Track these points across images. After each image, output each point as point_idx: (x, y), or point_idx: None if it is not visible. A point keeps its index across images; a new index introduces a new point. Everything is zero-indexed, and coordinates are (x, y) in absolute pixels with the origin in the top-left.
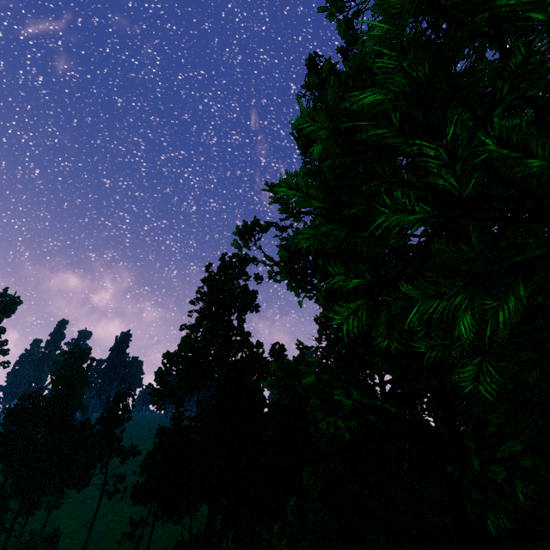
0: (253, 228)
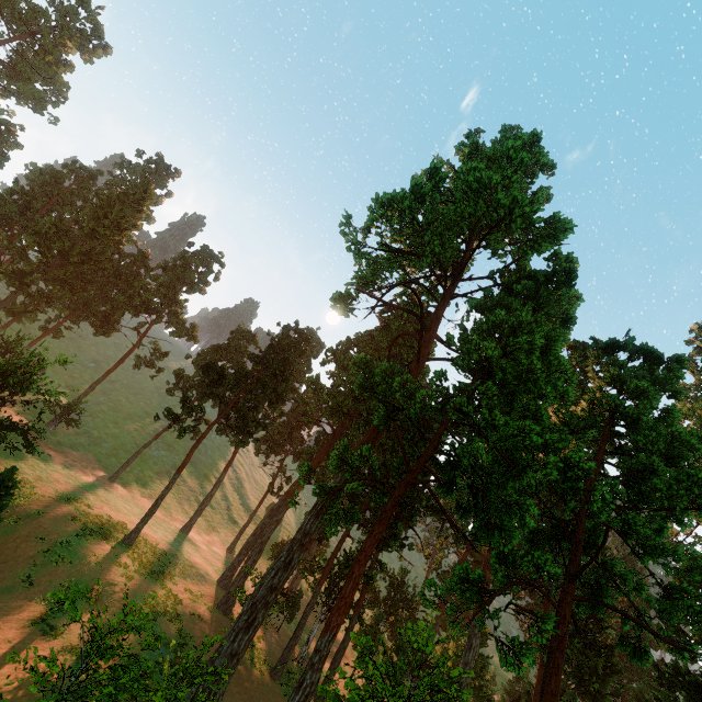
0: None
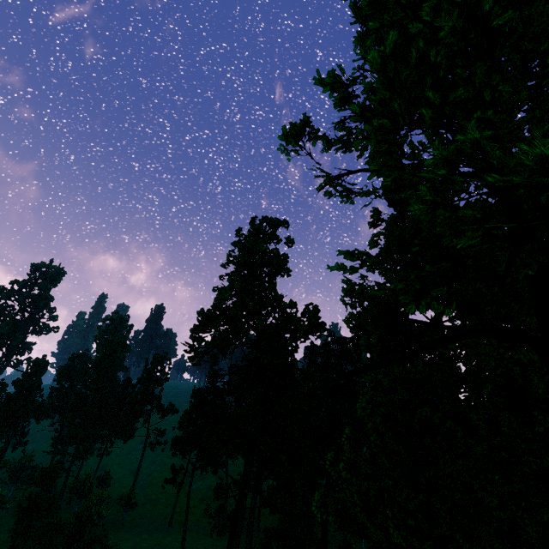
0: (303, 127)
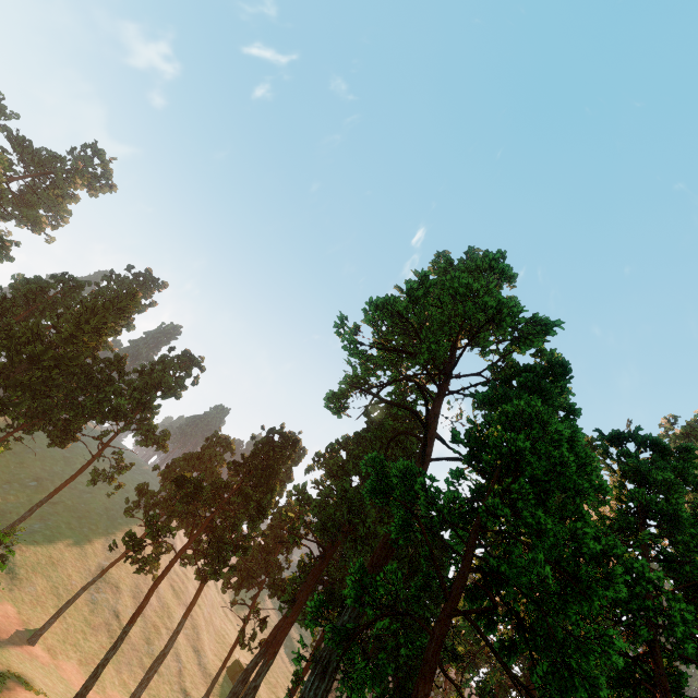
0: None
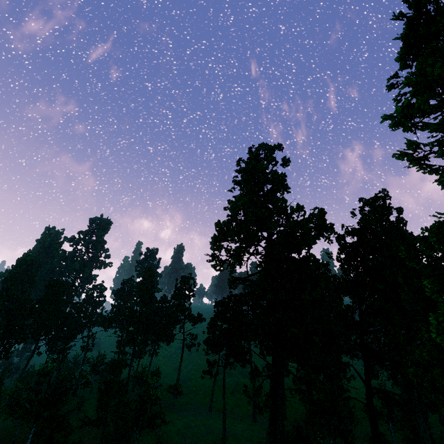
0: None
